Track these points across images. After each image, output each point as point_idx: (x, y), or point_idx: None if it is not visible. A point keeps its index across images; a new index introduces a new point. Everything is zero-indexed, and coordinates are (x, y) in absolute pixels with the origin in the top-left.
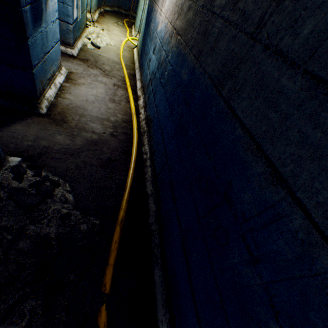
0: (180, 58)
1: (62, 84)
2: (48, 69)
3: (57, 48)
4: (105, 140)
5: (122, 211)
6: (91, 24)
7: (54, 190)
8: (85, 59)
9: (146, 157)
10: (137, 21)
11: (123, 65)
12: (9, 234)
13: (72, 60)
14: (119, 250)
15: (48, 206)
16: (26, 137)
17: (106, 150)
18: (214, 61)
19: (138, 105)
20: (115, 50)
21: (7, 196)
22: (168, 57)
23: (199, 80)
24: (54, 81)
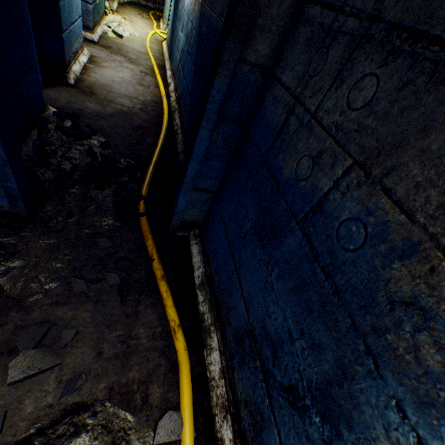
0: (201, 18)
1: (86, 65)
2: (73, 42)
3: (80, 24)
4: (135, 113)
5: (155, 158)
6: (111, 13)
7: (92, 135)
8: (107, 46)
9: (177, 128)
10: (165, 11)
11: (150, 56)
12: (62, 148)
13: (92, 45)
14: (153, 181)
15: (89, 142)
16: (59, 100)
17: (137, 120)
18: (219, 3)
19: (169, 91)
20: (140, 42)
21: (56, 124)
22: (193, 24)
23: (212, 24)
24: (78, 59)
